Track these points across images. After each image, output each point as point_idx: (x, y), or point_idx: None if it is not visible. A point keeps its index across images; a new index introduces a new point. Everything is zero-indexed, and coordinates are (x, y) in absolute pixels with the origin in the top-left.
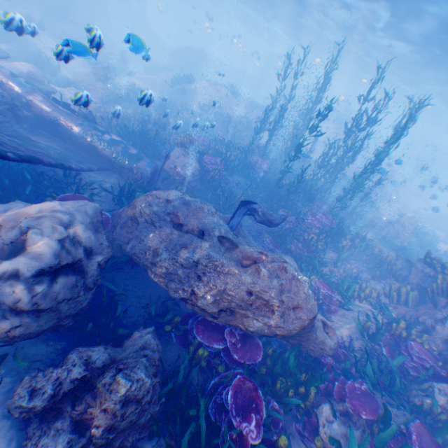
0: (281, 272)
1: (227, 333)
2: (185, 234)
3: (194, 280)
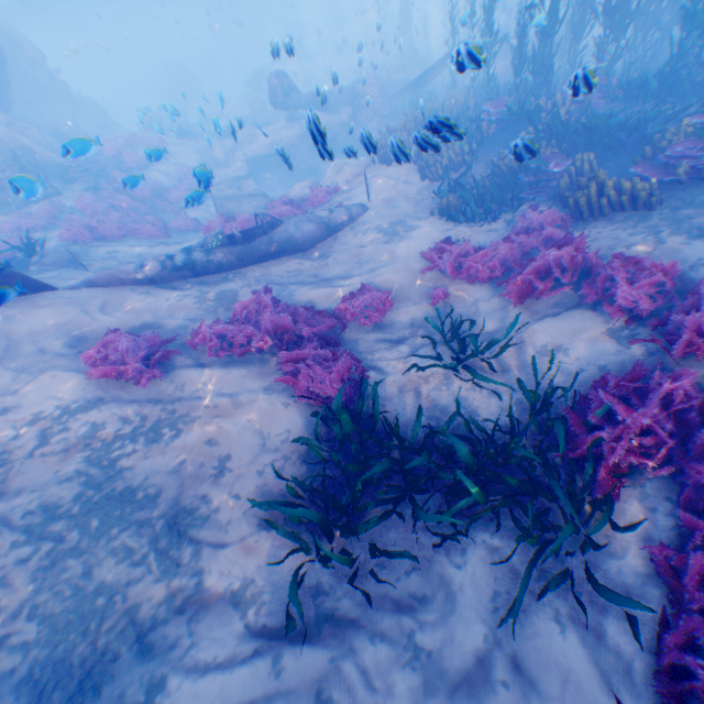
0: None
1: None
2: None
3: None
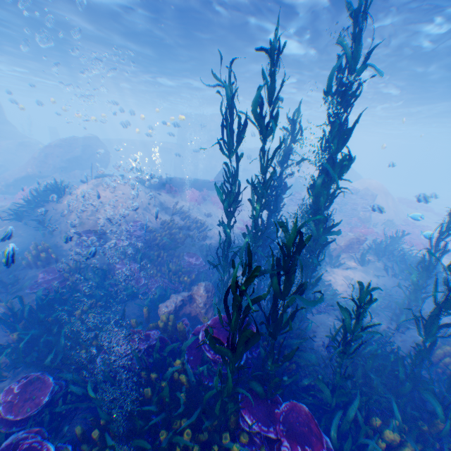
0: None
1: None
2: None
3: None
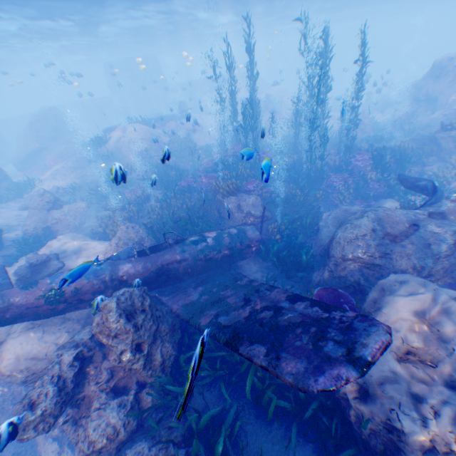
0: None
1: None
2: (409, 238)
3: None
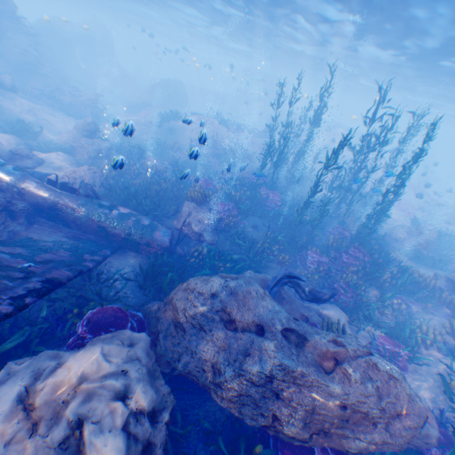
0: (373, 371)
1: (320, 452)
2: (242, 334)
3: (273, 401)
